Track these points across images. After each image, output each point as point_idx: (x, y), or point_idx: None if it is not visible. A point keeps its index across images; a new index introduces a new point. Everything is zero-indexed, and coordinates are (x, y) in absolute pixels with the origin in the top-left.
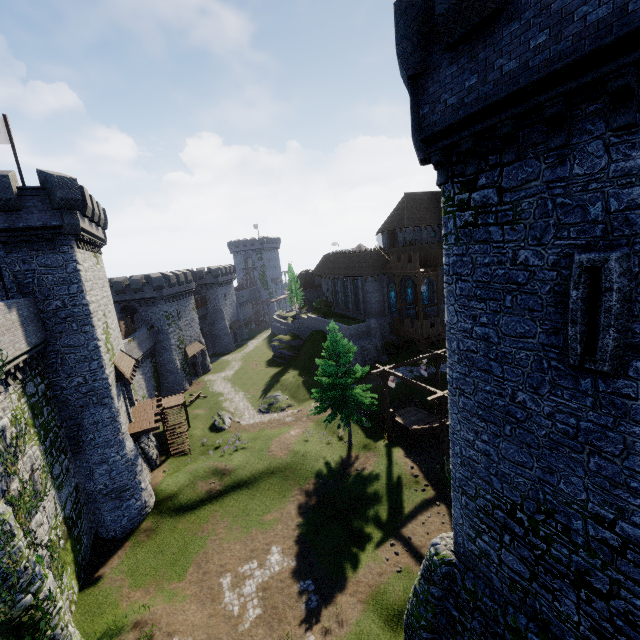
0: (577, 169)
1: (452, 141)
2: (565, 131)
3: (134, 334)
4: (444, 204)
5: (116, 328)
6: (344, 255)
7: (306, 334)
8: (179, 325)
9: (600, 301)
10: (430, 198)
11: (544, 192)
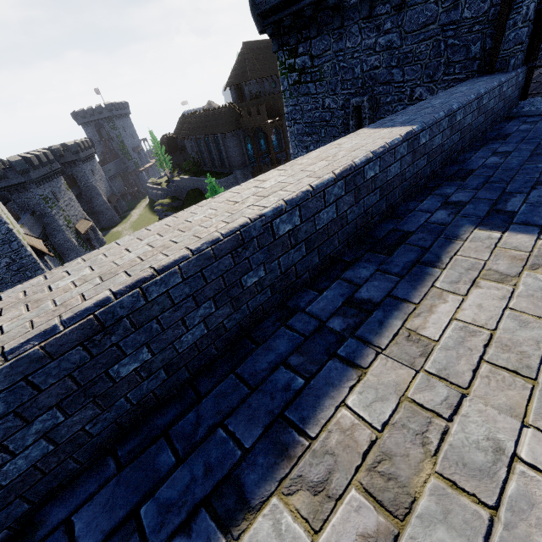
0: (348, 44)
1: (279, 18)
2: (340, 17)
3: (20, 221)
4: (280, 67)
5: (9, 215)
6: (200, 114)
7: (183, 194)
8: (60, 206)
9: (362, 125)
10: (266, 47)
11: (334, 59)
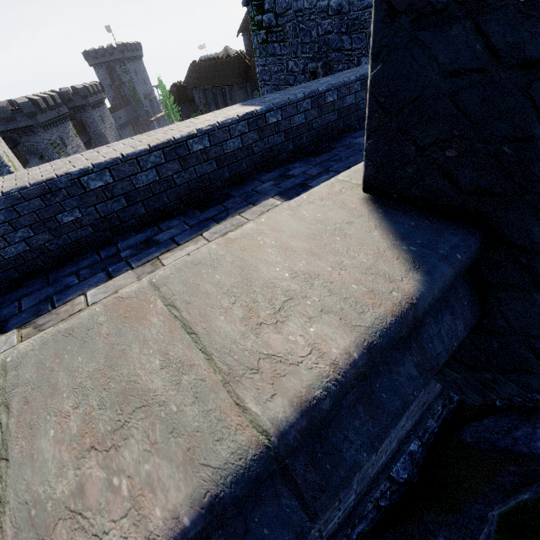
0: (306, 4)
1: None
2: None
3: (28, 165)
4: (250, 23)
5: (14, 158)
6: (209, 62)
7: None
8: (68, 153)
9: None
10: None
11: (294, 19)
